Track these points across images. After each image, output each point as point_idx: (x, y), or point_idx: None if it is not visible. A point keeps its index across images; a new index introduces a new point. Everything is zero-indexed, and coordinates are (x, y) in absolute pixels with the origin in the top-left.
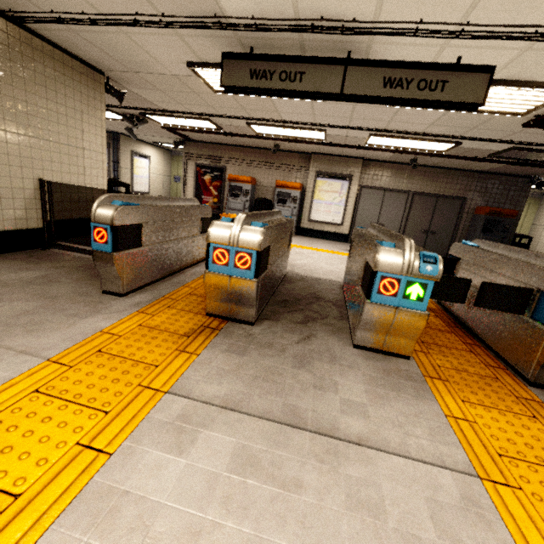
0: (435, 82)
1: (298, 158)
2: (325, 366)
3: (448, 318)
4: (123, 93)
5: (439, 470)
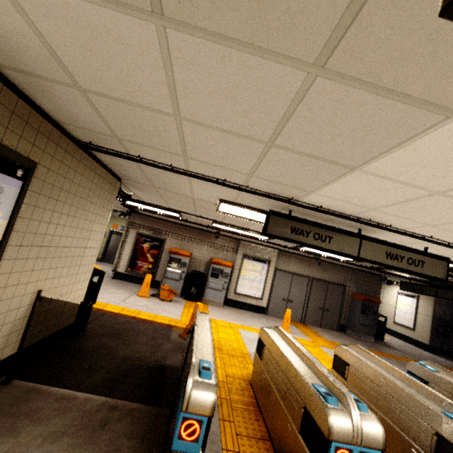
0: (417, 261)
1: (229, 241)
2: None
3: None
4: (130, 195)
5: None
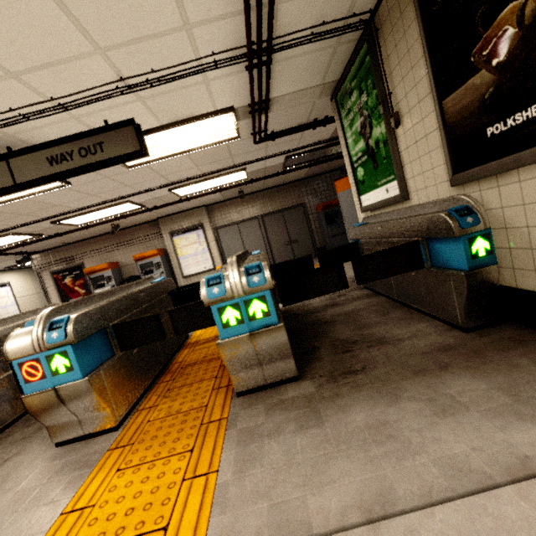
0: (93, 147)
1: (149, 227)
2: None
3: None
4: None
5: None
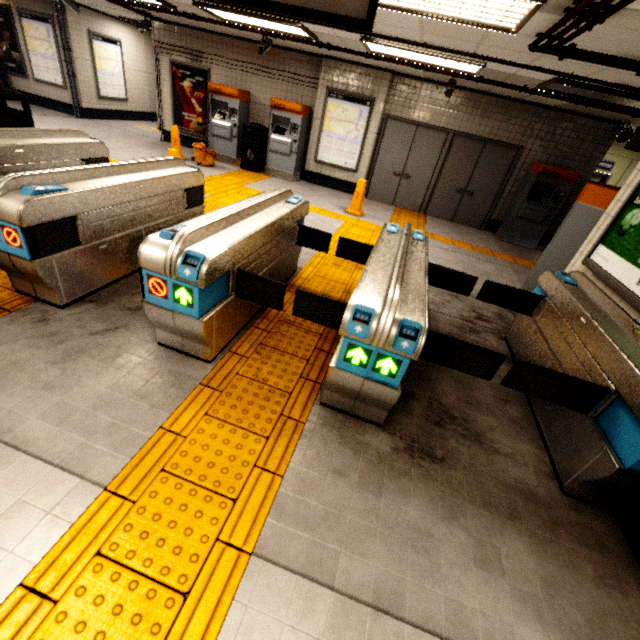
0: None
1: (306, 63)
2: (91, 364)
3: None
4: None
5: (71, 478)
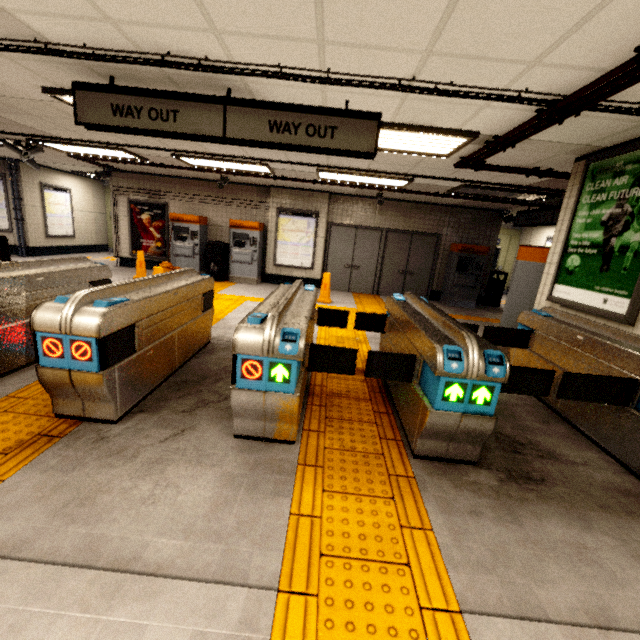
0: (324, 128)
1: (256, 192)
2: (180, 470)
3: (377, 381)
4: None
5: (235, 590)
